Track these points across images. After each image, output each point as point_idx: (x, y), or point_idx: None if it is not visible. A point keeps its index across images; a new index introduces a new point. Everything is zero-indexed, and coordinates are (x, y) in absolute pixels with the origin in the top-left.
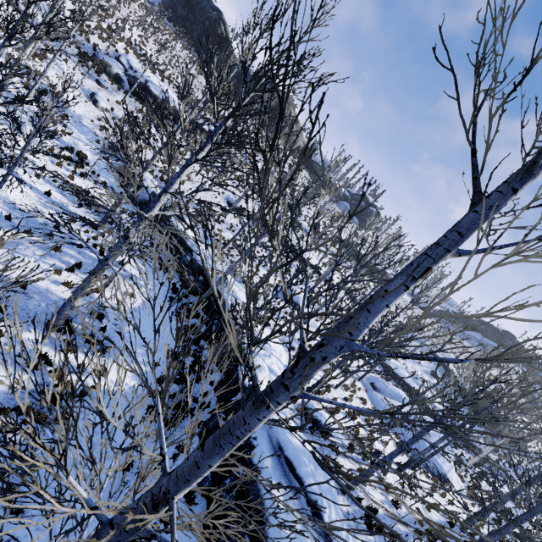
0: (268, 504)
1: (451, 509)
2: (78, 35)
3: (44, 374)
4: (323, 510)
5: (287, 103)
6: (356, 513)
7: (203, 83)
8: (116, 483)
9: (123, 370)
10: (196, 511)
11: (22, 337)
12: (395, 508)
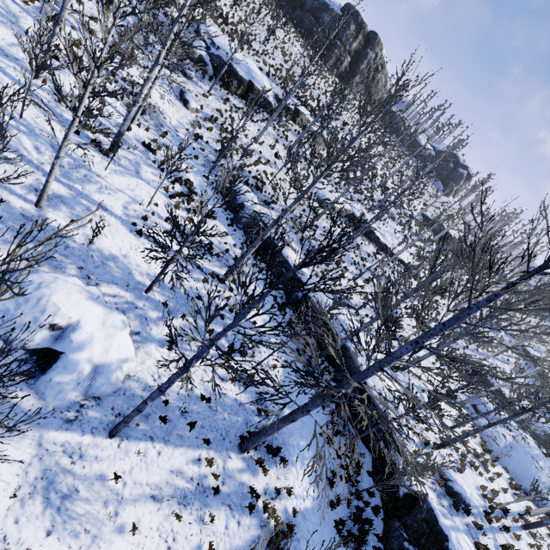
0: None
1: None
2: (155, 9)
3: (258, 511)
4: None
5: (374, 44)
6: None
7: (280, 36)
8: None
9: (301, 476)
10: None
11: (228, 468)
12: None
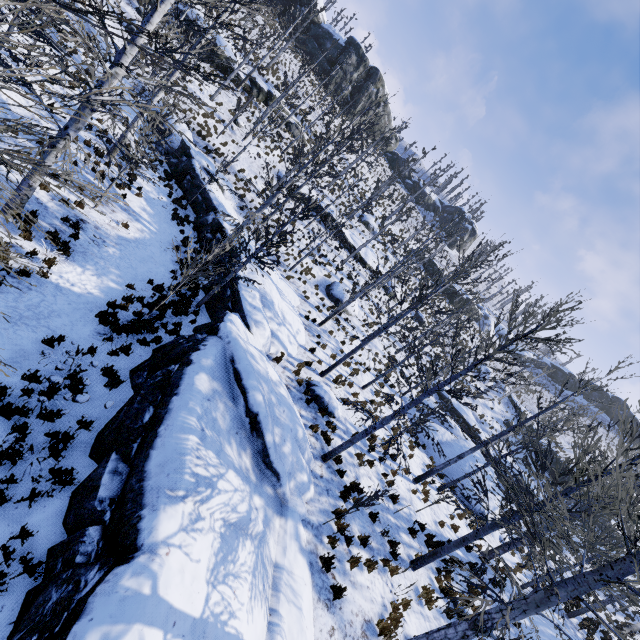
0: (186, 383)
1: (478, 542)
2: None
3: None
4: (266, 428)
5: (375, 79)
6: (333, 482)
7: (272, 38)
8: (34, 351)
9: (86, 277)
10: (118, 398)
11: None
12: (393, 503)
